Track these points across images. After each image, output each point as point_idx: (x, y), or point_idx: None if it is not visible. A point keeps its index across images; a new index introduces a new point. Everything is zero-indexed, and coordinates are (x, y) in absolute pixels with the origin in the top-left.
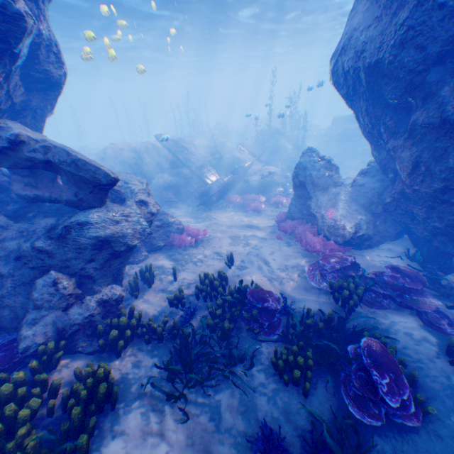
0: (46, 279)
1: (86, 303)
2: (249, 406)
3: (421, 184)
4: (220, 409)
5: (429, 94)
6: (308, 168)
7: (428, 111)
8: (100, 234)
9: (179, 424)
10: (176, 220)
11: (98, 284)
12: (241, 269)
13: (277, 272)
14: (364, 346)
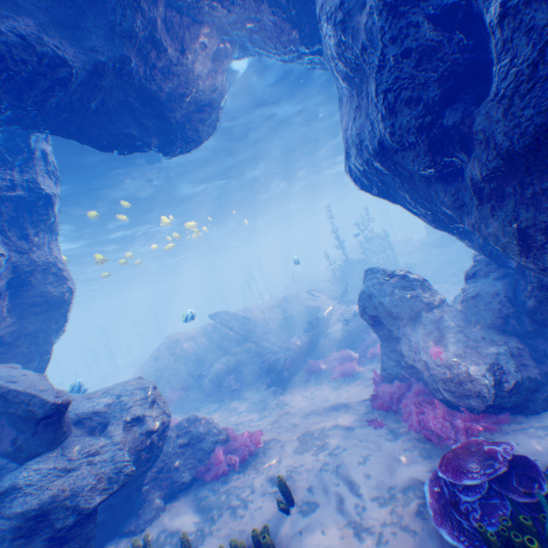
0: None
1: None
2: None
3: None
4: None
5: (465, 139)
6: (376, 294)
7: (478, 158)
8: (30, 505)
9: None
10: (213, 426)
11: None
12: (306, 511)
13: (373, 509)
14: None
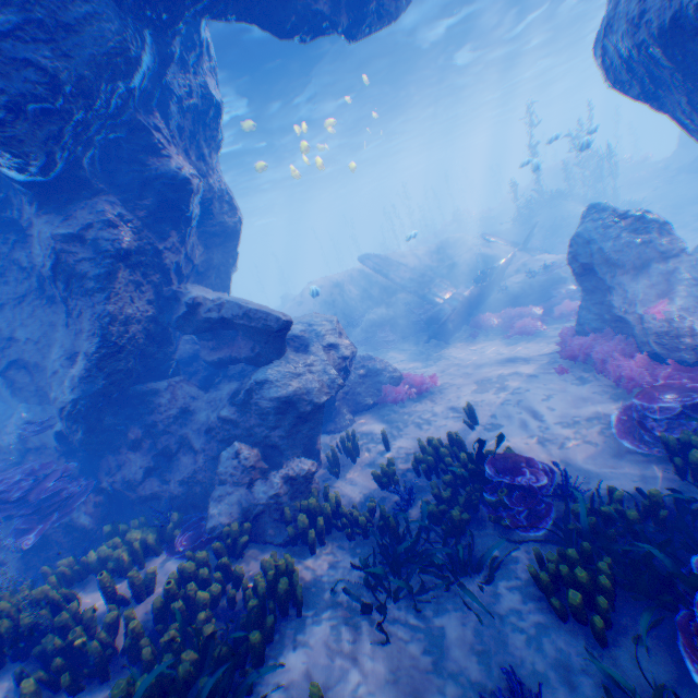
0: (228, 450)
1: (269, 477)
2: (491, 645)
3: None
4: (441, 641)
5: None
6: (596, 240)
7: None
8: (280, 393)
9: (379, 650)
10: (387, 366)
11: (285, 456)
12: (489, 428)
13: (555, 429)
14: None
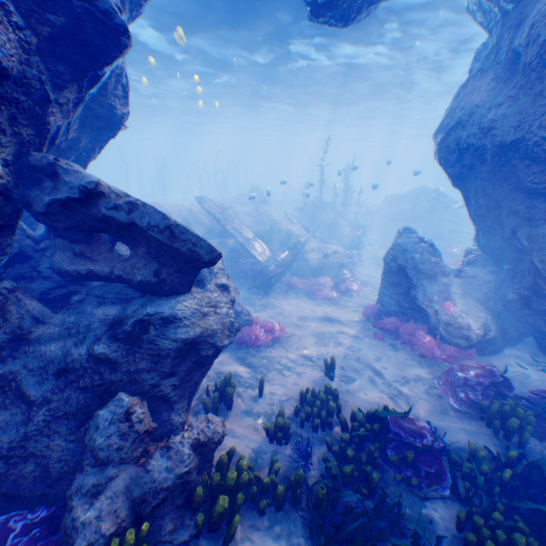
0: (115, 410)
1: (177, 449)
2: None
3: None
4: None
5: None
6: (411, 251)
7: None
8: (188, 333)
9: None
10: (243, 308)
11: (176, 411)
12: (346, 380)
13: (397, 386)
14: None
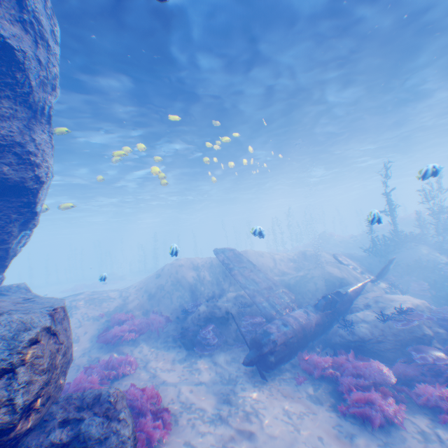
0: None
1: None
2: None
3: None
4: None
5: None
6: None
7: None
8: None
9: None
10: (114, 430)
11: None
12: None
13: None
14: None
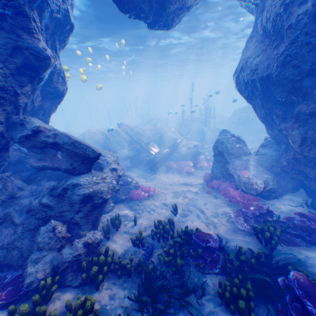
0: (47, 227)
1: (75, 244)
2: None
3: (309, 152)
4: None
5: (306, 94)
6: (225, 143)
7: (307, 104)
8: (86, 192)
9: None
10: (134, 180)
11: (82, 229)
12: (183, 215)
13: (210, 218)
14: (294, 279)
